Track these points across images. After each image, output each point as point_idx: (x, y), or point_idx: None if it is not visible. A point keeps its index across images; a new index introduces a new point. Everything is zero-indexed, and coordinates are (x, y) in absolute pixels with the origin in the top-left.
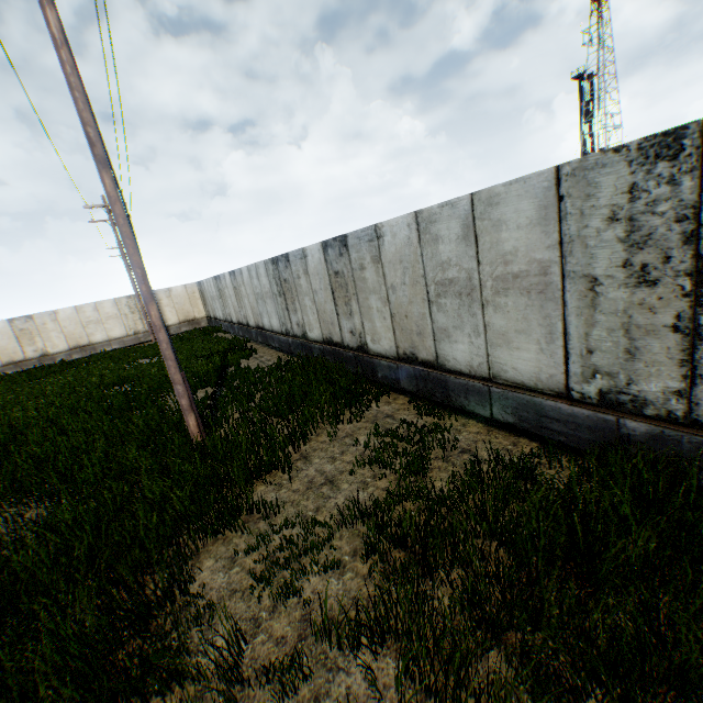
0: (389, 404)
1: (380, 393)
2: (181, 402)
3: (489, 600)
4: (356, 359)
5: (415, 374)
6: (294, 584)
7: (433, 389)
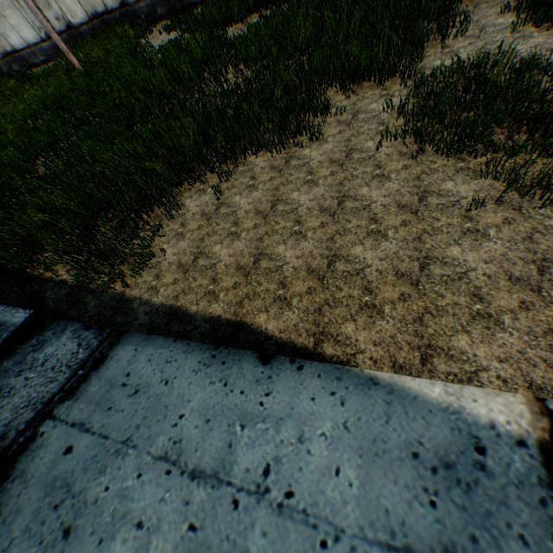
0: (159, 27)
1: (151, 26)
2: (63, 47)
3: (223, 4)
4: (123, 17)
5: (163, 0)
6: (179, 43)
7: (175, 4)
